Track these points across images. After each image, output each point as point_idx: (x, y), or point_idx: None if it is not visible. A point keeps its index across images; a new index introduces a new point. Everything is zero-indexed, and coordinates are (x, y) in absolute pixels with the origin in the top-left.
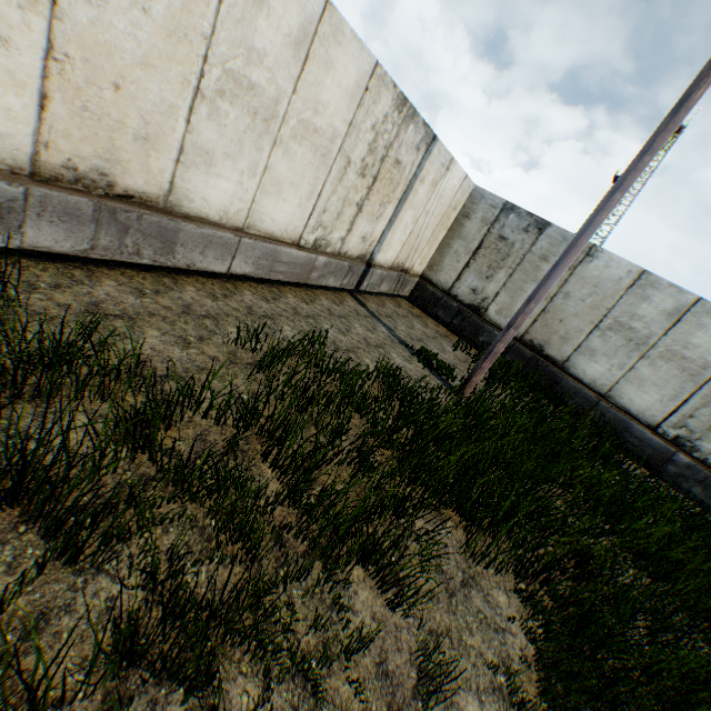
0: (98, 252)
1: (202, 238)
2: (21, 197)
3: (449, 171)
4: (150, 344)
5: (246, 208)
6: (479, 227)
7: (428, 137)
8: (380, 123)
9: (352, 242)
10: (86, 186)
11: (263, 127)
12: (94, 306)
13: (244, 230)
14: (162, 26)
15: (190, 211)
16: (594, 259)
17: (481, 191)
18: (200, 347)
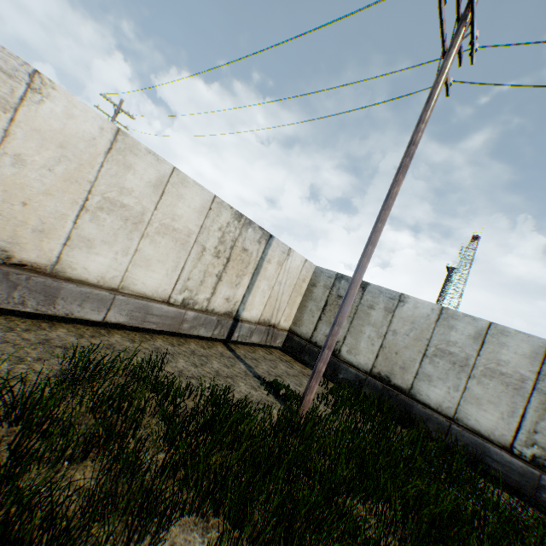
0: None
1: (82, 294)
2: None
3: (290, 256)
4: None
5: (120, 275)
6: (323, 291)
7: (265, 235)
8: (225, 227)
9: (218, 302)
10: None
11: (133, 226)
12: None
13: (120, 290)
14: (62, 176)
15: (73, 276)
16: (406, 303)
17: (320, 269)
18: (33, 364)
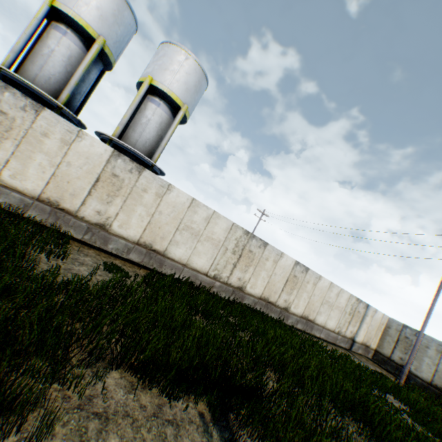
0: (303, 329)
1: (317, 328)
2: (299, 320)
3: (376, 313)
4: None
5: (324, 322)
6: (394, 332)
7: (366, 305)
8: (352, 304)
9: (347, 332)
10: (305, 318)
11: (330, 307)
12: None
13: (323, 327)
14: (319, 297)
15: (316, 322)
16: None
17: (391, 319)
18: None
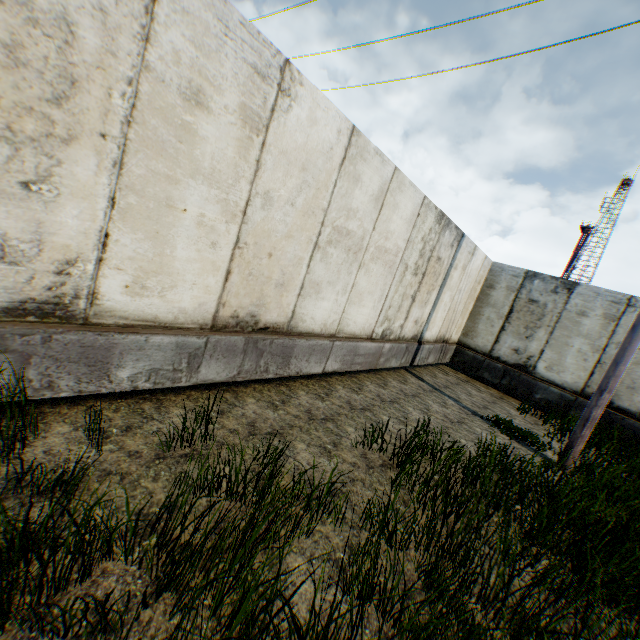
0: (241, 376)
1: (308, 348)
2: (202, 345)
3: (473, 256)
4: (305, 460)
5: (338, 318)
6: (505, 294)
7: (458, 235)
8: (427, 235)
9: (408, 327)
10: (241, 327)
11: (353, 257)
12: (251, 426)
13: (336, 335)
14: (300, 210)
15: (302, 329)
16: (637, 308)
17: (499, 265)
18: (338, 454)
